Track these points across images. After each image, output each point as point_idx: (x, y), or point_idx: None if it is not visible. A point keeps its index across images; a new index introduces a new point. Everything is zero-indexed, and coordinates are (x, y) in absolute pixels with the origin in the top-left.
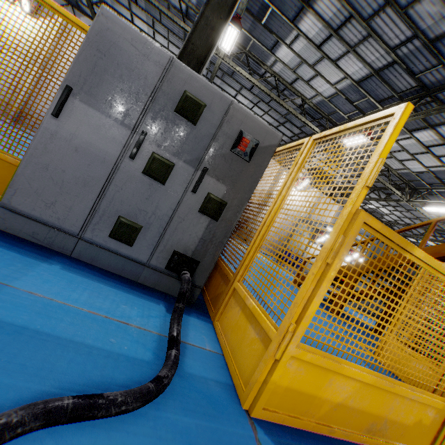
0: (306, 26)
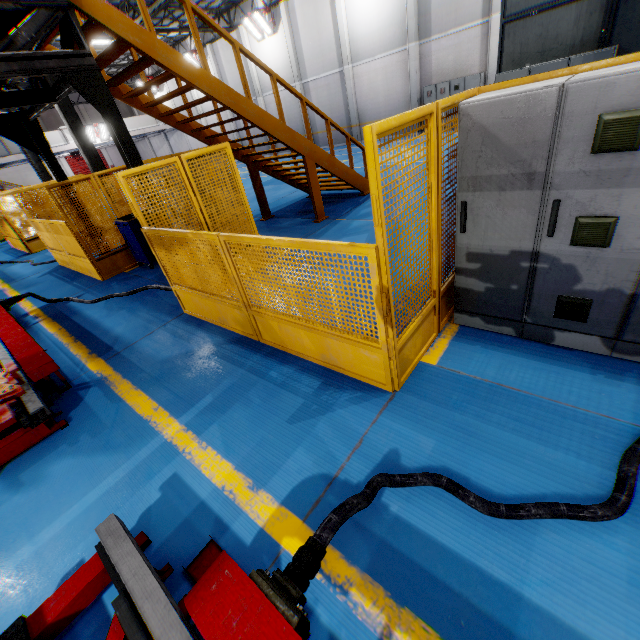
0: None
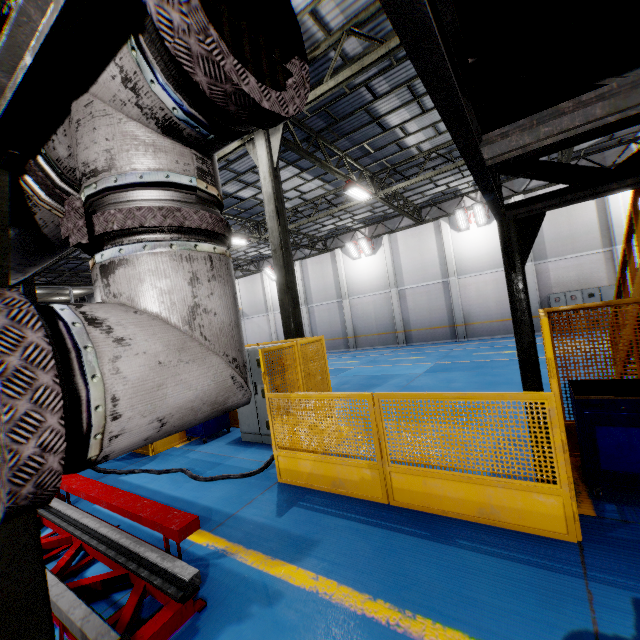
0: (396, 120)
